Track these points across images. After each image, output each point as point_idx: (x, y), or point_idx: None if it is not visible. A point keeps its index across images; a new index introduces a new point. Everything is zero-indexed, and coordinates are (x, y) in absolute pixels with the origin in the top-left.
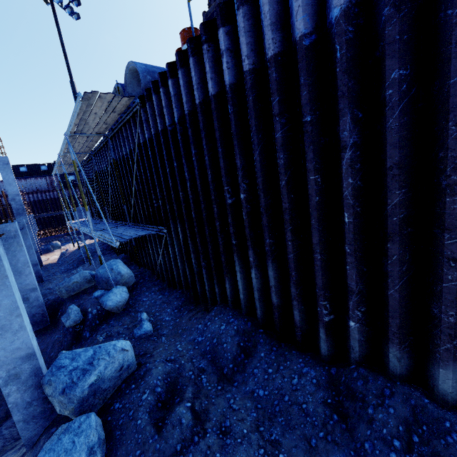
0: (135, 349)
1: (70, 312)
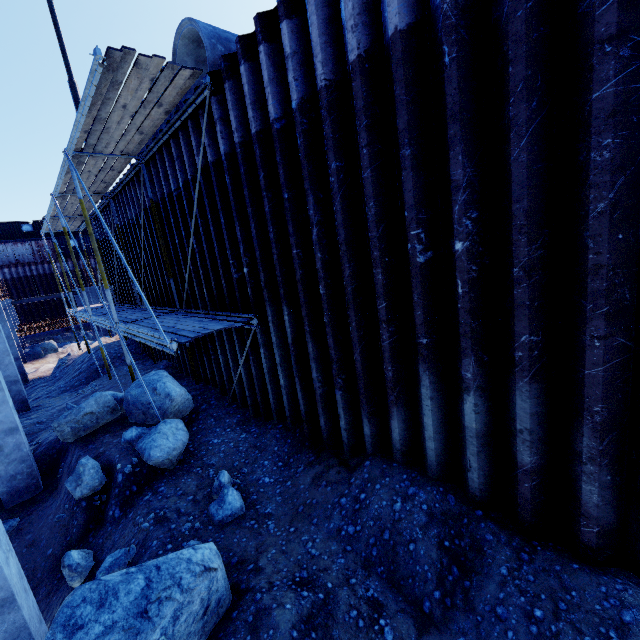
0: (218, 550)
1: (82, 471)
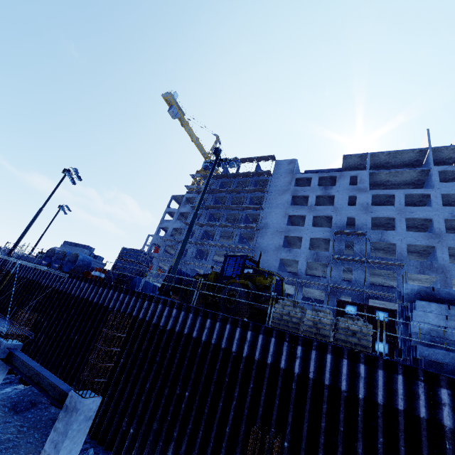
0: None
1: None
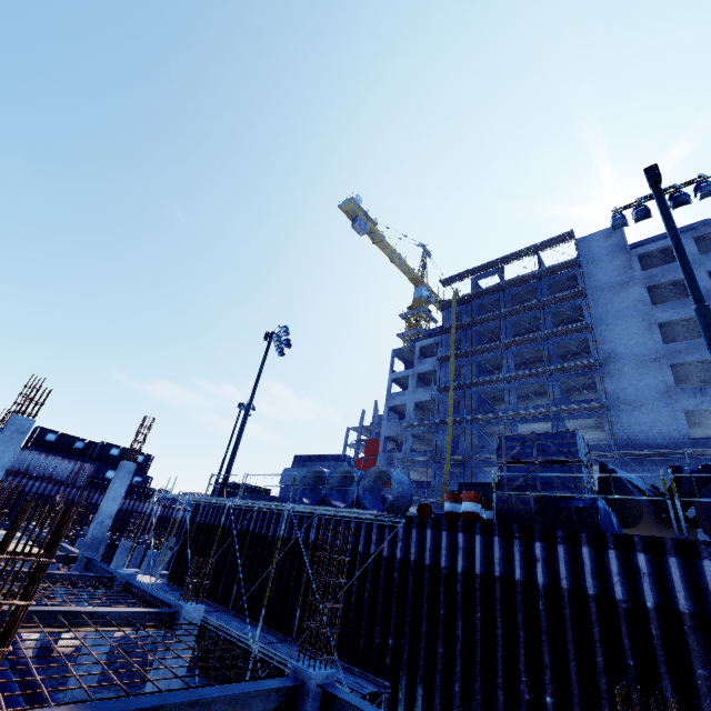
0: None
1: None
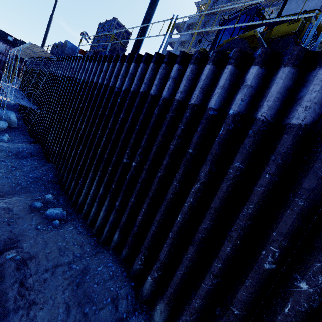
0: None
1: None
